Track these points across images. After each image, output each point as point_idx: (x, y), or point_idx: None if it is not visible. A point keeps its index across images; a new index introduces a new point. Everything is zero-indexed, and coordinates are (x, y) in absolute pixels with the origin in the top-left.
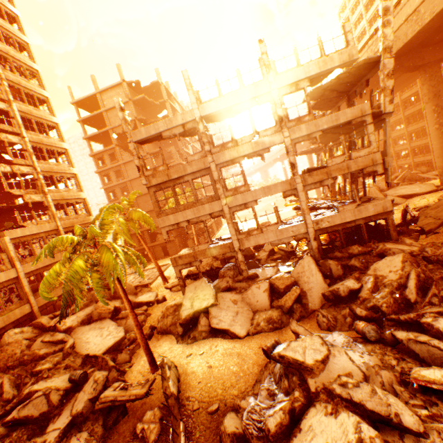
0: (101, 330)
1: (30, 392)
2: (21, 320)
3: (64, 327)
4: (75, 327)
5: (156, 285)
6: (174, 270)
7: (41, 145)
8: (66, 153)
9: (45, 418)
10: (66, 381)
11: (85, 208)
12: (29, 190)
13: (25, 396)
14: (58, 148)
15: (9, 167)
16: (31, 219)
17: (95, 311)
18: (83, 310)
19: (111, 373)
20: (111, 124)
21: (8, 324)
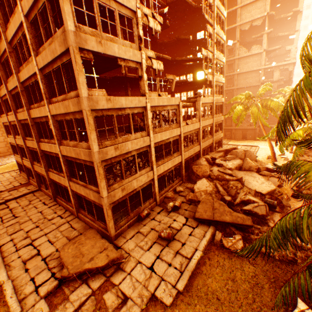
0: (253, 178)
1: (249, 199)
2: (196, 153)
3: (227, 166)
4: (232, 169)
5: (260, 159)
6: (268, 153)
7: (217, 36)
8: (223, 45)
9: (261, 217)
10: (259, 201)
11: (221, 90)
12: (208, 71)
13: (246, 200)
14: (221, 40)
15: (206, 52)
16: (180, 92)
17: (247, 164)
18: (233, 160)
19: (284, 209)
20: (239, 21)
21: (193, 154)
